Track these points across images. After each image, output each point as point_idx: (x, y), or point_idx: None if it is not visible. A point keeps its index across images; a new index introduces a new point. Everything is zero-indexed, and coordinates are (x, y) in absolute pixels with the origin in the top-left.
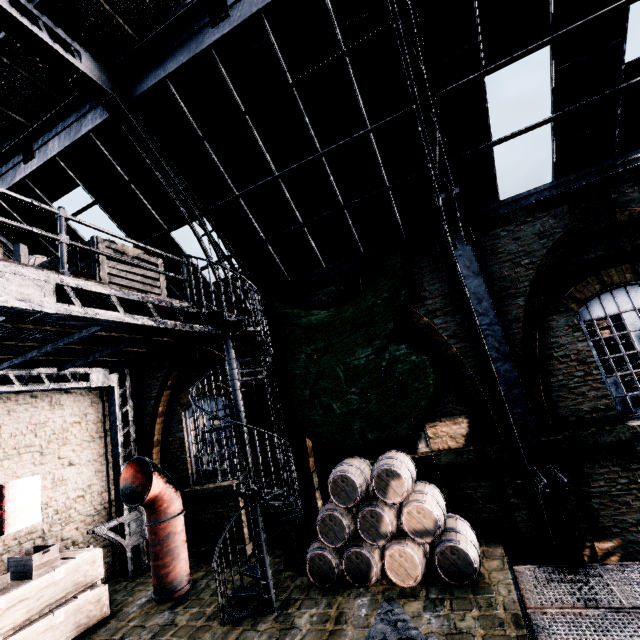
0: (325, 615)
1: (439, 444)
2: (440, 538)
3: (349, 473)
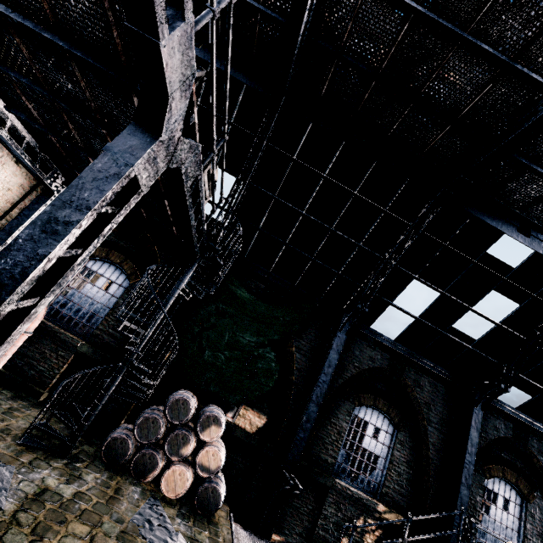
0: (107, 483)
1: (241, 422)
2: (211, 478)
3: (191, 402)
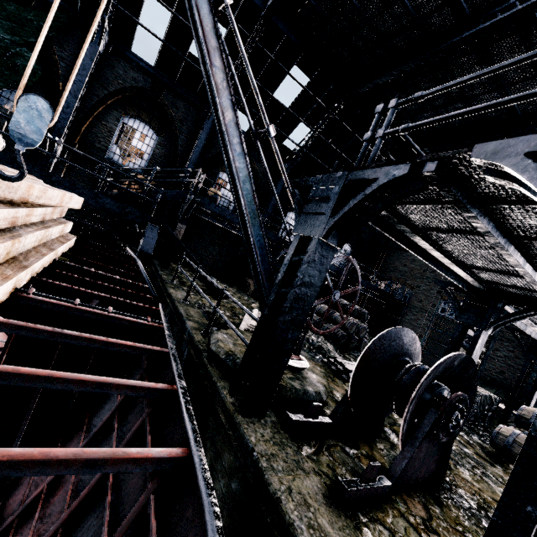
0: None
1: None
2: None
3: None
